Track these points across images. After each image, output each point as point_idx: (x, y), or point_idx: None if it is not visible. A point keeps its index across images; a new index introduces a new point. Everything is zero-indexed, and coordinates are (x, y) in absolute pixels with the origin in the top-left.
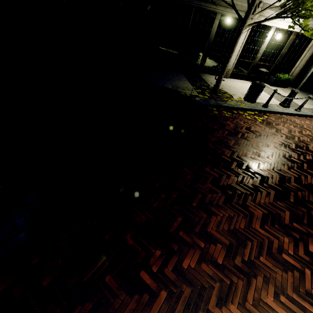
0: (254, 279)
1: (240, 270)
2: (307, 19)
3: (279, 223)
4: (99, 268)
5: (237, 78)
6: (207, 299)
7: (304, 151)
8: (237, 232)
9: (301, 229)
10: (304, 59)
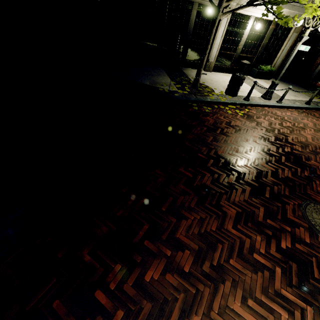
0: (221, 285)
1: (208, 276)
2: (280, 7)
3: (252, 221)
4: (47, 292)
5: (220, 71)
6: (168, 313)
7: (283, 143)
8: (208, 235)
9: (274, 225)
10: (285, 49)
